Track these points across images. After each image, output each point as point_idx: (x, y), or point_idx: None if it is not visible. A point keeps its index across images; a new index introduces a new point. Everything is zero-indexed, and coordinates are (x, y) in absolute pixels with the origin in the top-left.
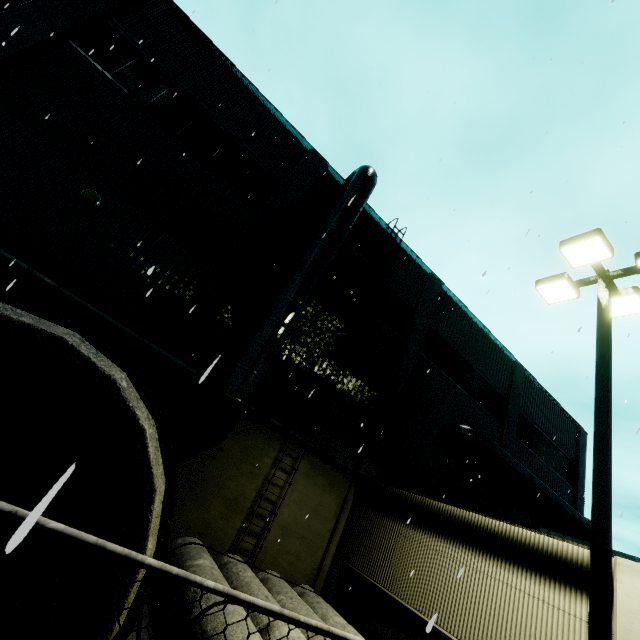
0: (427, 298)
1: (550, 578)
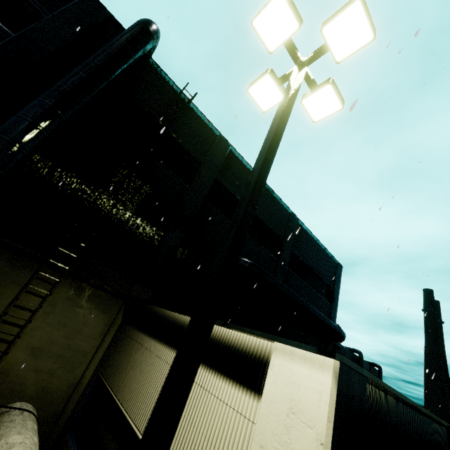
0: (214, 154)
1: (226, 371)
